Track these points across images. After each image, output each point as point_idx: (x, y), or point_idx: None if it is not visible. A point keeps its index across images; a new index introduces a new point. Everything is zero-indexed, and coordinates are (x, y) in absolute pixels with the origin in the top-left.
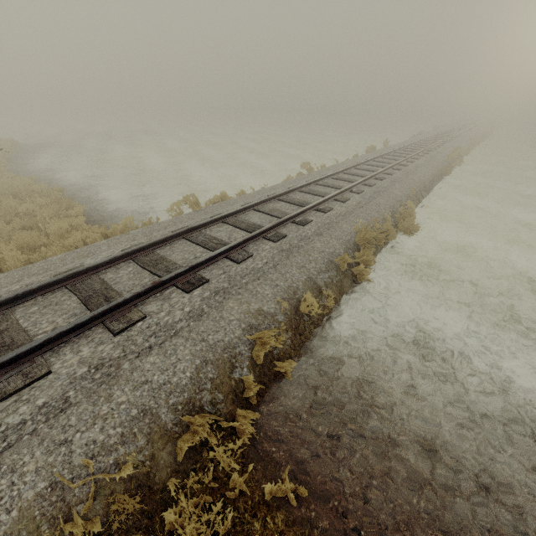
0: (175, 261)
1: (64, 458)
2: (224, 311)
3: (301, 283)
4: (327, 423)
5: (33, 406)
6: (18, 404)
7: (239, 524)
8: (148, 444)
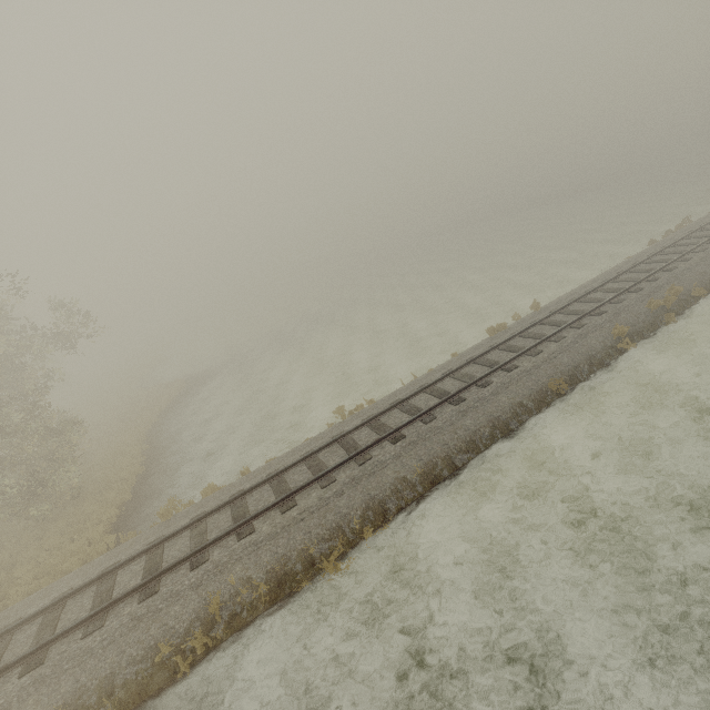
0: (60, 623)
1: None
2: (20, 709)
3: (97, 681)
4: None
5: None
6: None
7: None
8: None
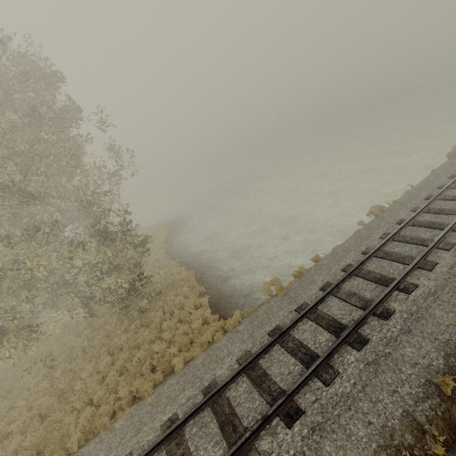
0: (274, 377)
1: None
2: None
3: (396, 420)
4: None
5: None
6: None
7: None
8: None
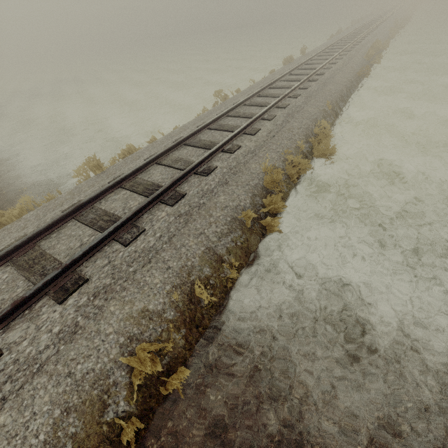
0: (57, 255)
1: None
2: (102, 320)
3: (197, 258)
4: None
5: None
6: None
7: None
8: None
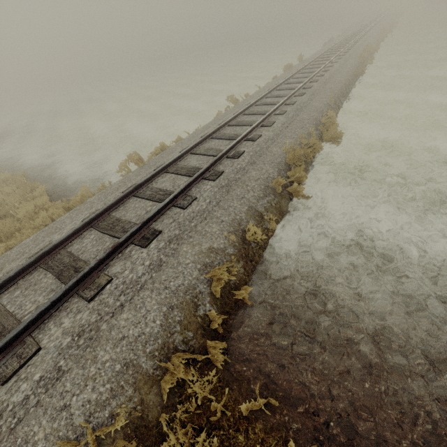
0: (129, 220)
1: (66, 422)
2: (179, 256)
3: (243, 214)
4: (287, 335)
5: (31, 382)
6: (19, 384)
7: (225, 440)
8: (135, 392)
